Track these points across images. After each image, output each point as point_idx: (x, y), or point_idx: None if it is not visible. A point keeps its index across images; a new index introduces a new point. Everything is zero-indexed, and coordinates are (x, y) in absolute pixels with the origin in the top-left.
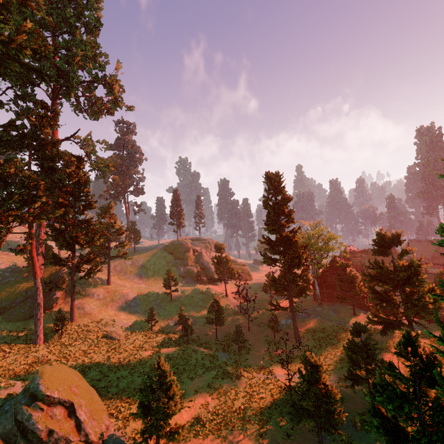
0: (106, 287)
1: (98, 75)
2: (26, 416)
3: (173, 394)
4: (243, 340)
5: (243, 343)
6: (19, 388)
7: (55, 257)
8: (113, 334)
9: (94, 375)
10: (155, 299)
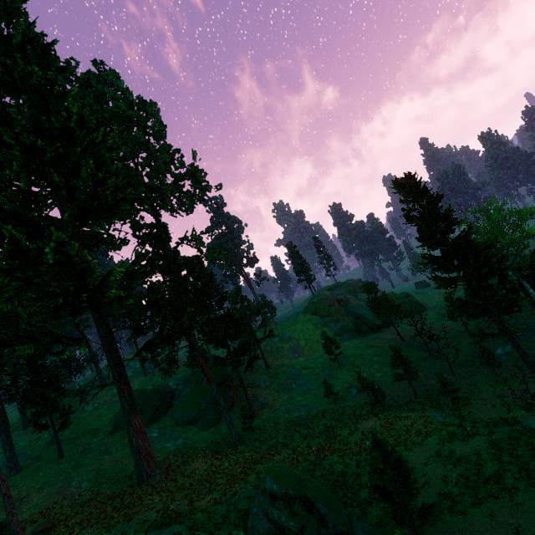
0: (267, 372)
1: (182, 174)
2: (276, 515)
3: (407, 471)
4: (454, 390)
5: (454, 393)
6: (252, 490)
7: (217, 359)
8: (299, 419)
9: (306, 466)
10: (321, 370)
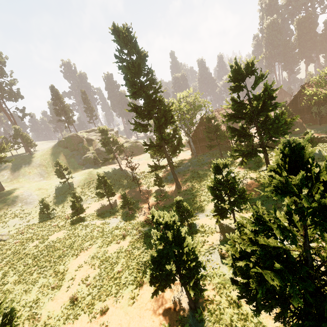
0: None
1: None
2: None
3: None
4: (130, 204)
5: (132, 205)
6: None
7: None
8: None
9: None
10: (53, 190)
